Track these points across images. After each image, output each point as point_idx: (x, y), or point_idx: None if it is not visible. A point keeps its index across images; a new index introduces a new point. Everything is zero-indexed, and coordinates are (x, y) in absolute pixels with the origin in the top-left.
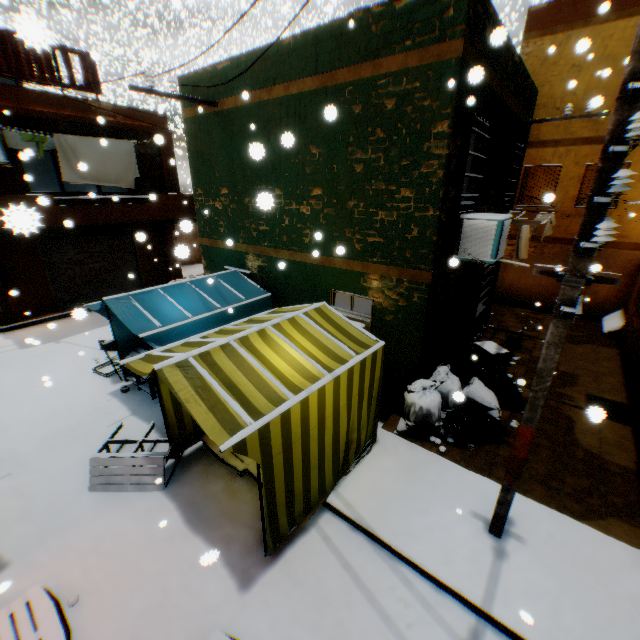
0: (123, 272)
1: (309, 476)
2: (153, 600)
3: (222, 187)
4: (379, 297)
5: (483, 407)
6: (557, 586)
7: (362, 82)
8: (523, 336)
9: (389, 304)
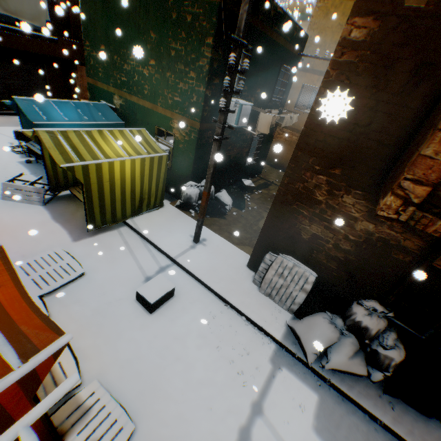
0: (36, 93)
1: (115, 204)
2: (31, 238)
3: (102, 45)
4: (177, 133)
5: (223, 203)
6: (208, 258)
7: (177, 0)
8: (273, 184)
9: (181, 138)
